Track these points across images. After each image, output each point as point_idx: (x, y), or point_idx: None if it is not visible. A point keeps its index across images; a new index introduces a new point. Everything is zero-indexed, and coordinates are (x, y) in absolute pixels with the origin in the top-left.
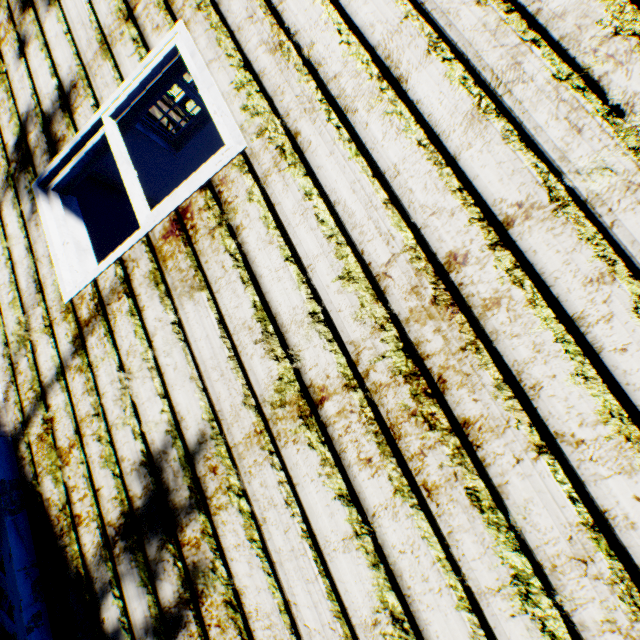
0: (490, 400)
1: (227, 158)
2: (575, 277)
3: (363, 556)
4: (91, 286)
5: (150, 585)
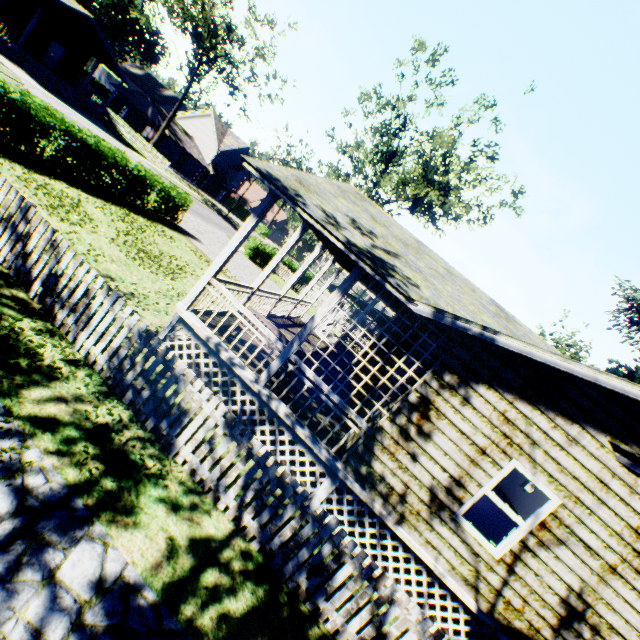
0: None
1: (555, 505)
2: None
3: None
4: (507, 550)
5: (578, 635)
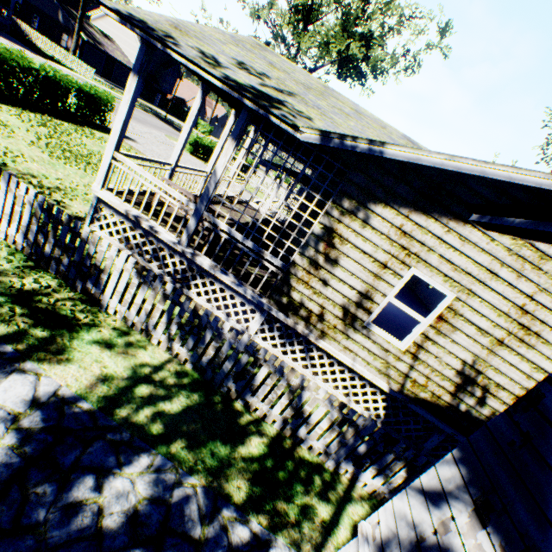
0: (539, 326)
1: (450, 299)
2: (547, 302)
3: (524, 362)
4: (411, 343)
5: (472, 395)
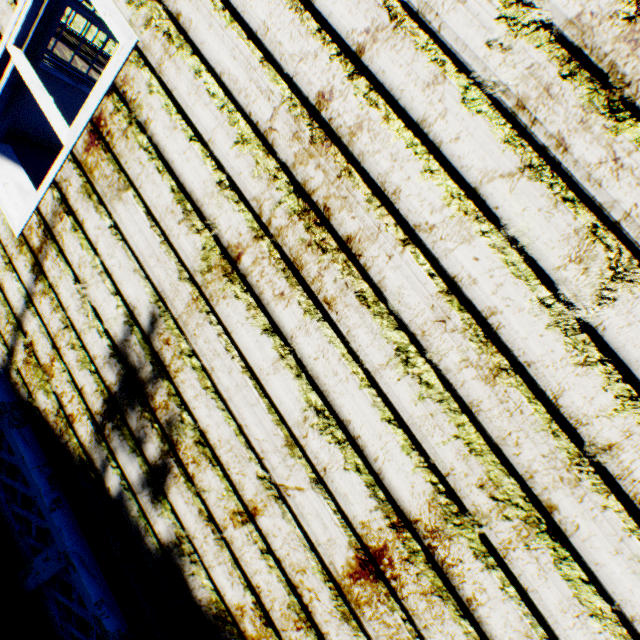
0: (364, 214)
1: (123, 57)
2: (416, 86)
3: (289, 372)
4: (36, 215)
5: (138, 450)
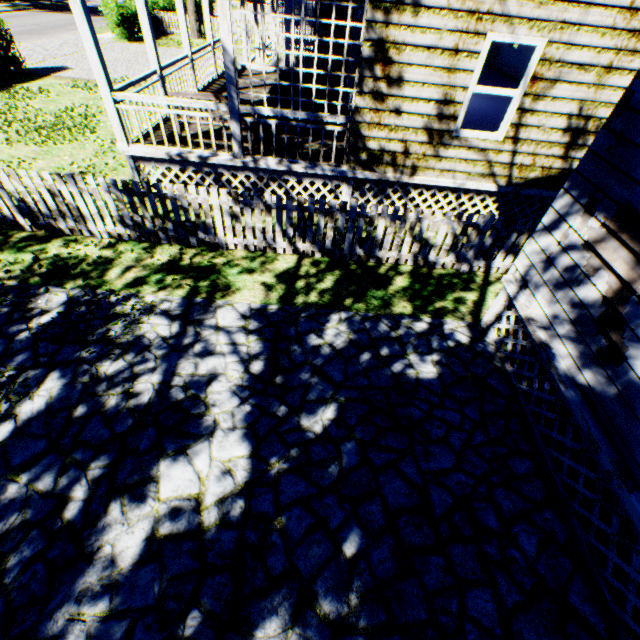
0: None
1: (541, 49)
2: None
3: None
4: (508, 127)
5: (584, 148)
